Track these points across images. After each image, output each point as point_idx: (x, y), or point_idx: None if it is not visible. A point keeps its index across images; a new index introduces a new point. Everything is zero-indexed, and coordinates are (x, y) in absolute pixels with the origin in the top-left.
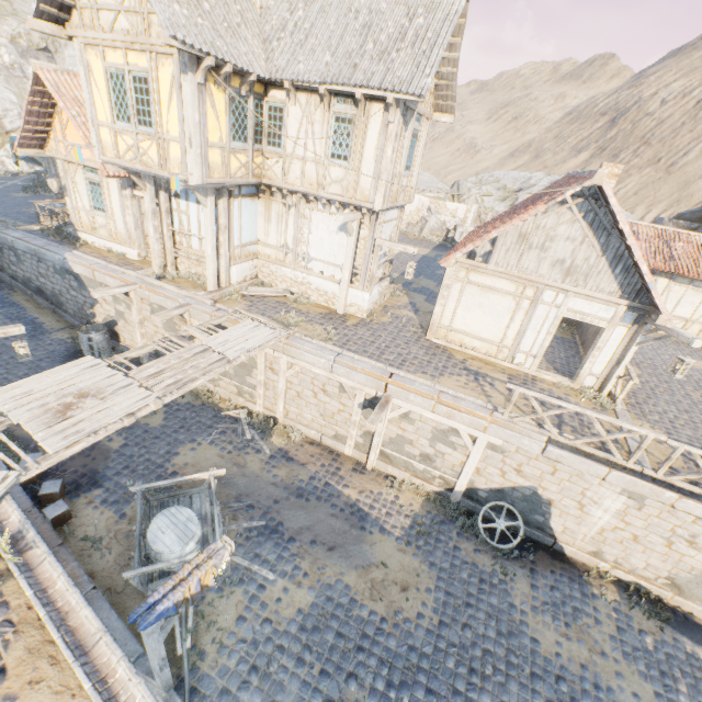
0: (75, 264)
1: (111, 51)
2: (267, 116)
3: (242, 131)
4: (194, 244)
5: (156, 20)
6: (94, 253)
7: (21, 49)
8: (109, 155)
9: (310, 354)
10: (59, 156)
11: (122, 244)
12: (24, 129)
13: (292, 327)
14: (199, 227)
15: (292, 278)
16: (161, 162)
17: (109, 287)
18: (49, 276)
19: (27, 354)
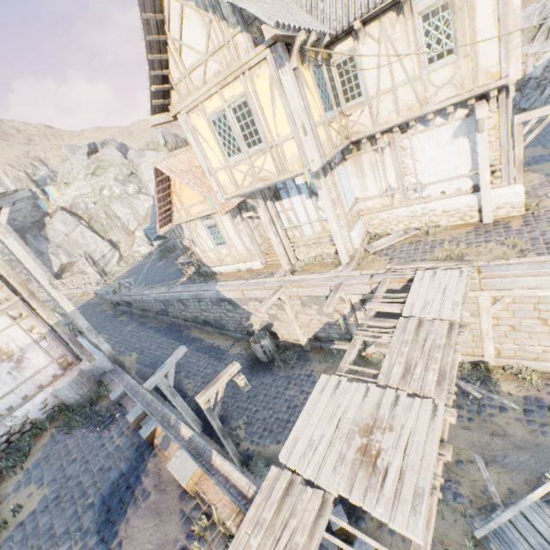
0: (226, 293)
1: (208, 102)
2: (336, 77)
3: (327, 100)
4: (306, 231)
5: (240, 39)
6: (231, 278)
7: (121, 182)
8: (229, 192)
9: (529, 277)
10: (183, 220)
11: (245, 261)
12: (159, 214)
13: (465, 258)
14: (306, 214)
15: (408, 215)
16: (278, 169)
17: (266, 299)
18: (209, 309)
19: (245, 384)
